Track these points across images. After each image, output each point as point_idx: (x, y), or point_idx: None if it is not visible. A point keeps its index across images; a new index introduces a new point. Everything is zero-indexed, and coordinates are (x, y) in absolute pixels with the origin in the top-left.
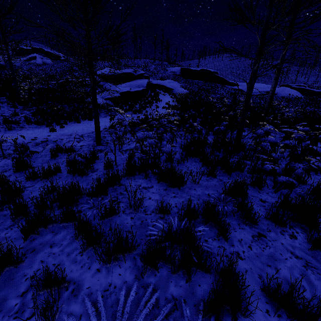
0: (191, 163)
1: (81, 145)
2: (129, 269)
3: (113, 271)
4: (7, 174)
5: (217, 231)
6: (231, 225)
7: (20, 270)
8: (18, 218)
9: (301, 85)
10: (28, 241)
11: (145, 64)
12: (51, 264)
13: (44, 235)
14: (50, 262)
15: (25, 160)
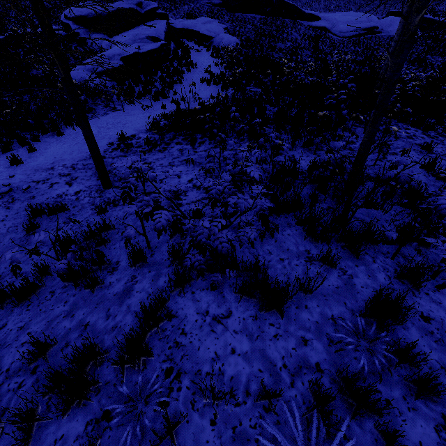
0: (283, 231)
1: (76, 190)
2: None
3: None
4: None
5: (373, 428)
6: (394, 405)
7: None
8: None
9: None
10: None
11: None
12: None
13: None
14: None
15: None
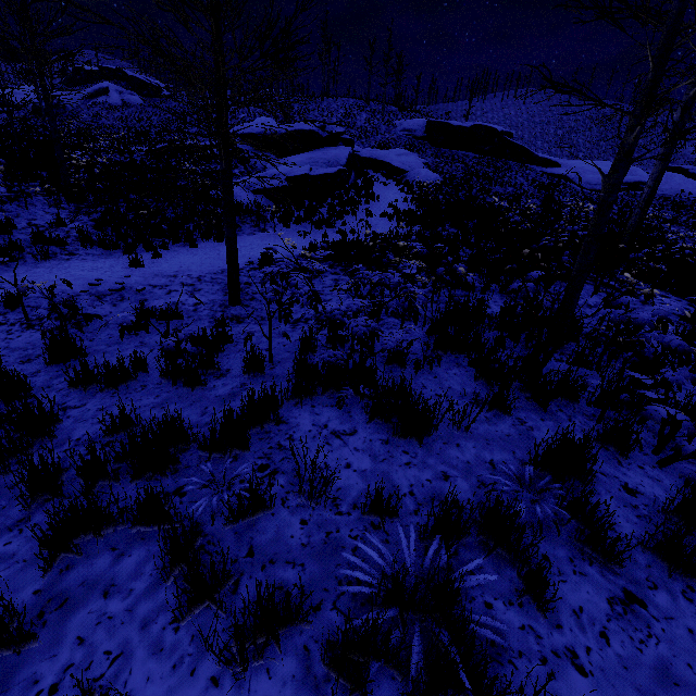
0: (448, 370)
1: (196, 302)
2: (291, 684)
3: (250, 688)
4: (32, 368)
5: (516, 577)
6: (553, 562)
7: (26, 663)
8: (40, 499)
9: None
10: (55, 570)
11: (346, 110)
12: (101, 650)
13: (92, 558)
14: (99, 645)
15: (72, 337)
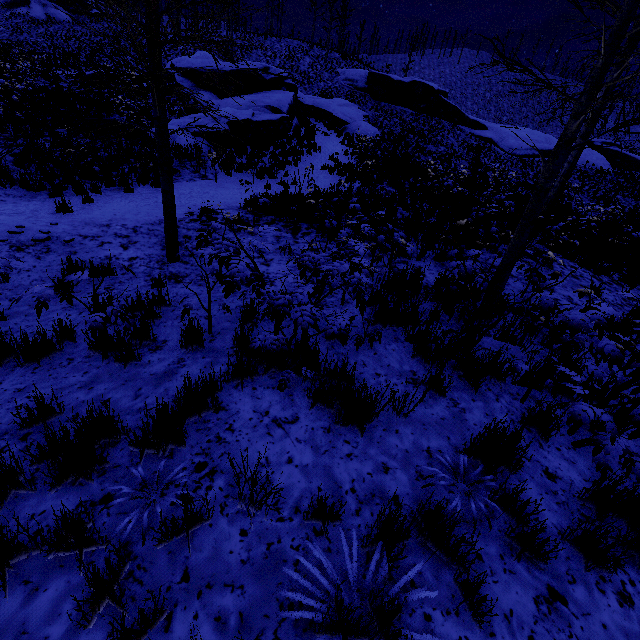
0: (387, 345)
1: (131, 256)
2: None
3: None
4: None
5: (453, 582)
6: (486, 561)
7: None
8: None
9: (613, 143)
10: None
11: (290, 52)
12: None
13: None
14: None
15: None
